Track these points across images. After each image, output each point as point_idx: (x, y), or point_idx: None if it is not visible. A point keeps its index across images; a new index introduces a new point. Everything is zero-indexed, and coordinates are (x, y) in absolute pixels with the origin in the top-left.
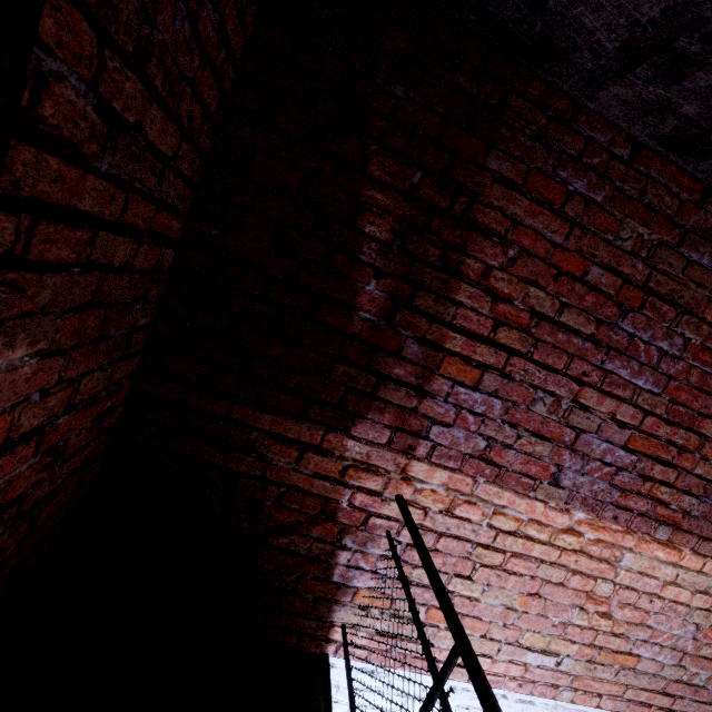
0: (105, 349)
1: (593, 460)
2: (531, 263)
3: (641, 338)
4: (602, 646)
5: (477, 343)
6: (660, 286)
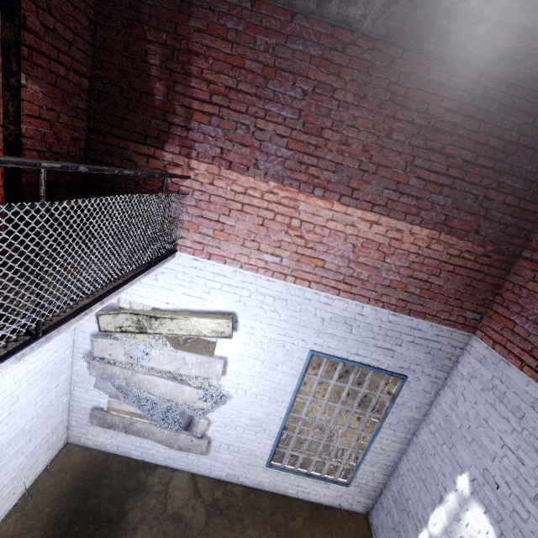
0: (67, 108)
1: (272, 155)
2: (219, 64)
3: (280, 92)
4: (303, 254)
5: (206, 104)
6: (282, 65)
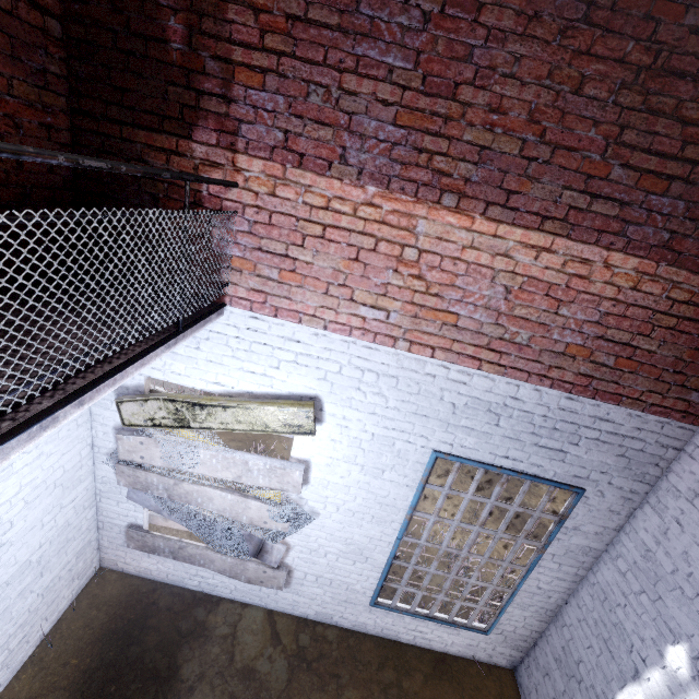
0: (24, 70)
1: (370, 139)
2: None
3: (382, 19)
4: (422, 305)
5: (255, 52)
6: None
